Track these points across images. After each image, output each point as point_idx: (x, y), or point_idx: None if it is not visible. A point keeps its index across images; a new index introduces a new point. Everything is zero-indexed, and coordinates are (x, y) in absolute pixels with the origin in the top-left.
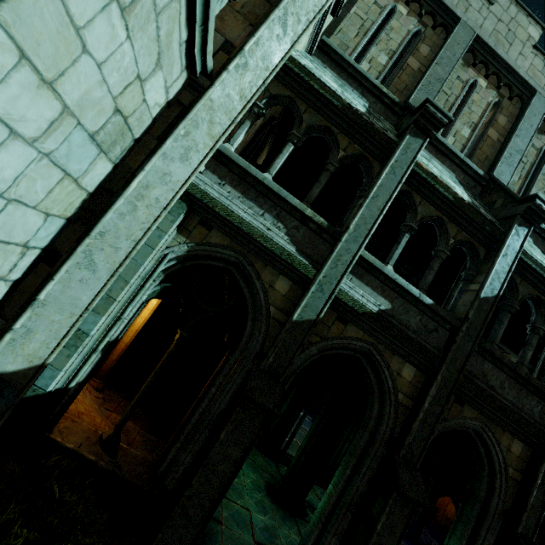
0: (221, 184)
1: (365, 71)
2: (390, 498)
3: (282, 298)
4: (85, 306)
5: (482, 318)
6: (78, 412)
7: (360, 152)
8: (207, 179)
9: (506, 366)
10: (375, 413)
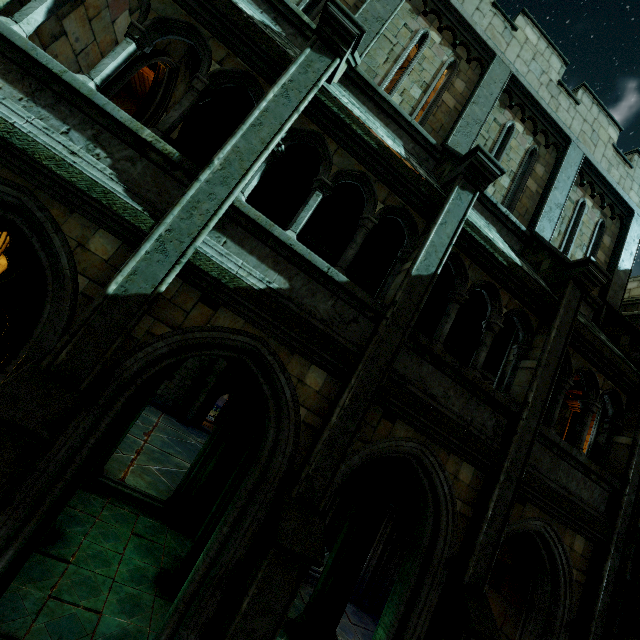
0: None
1: None
2: (265, 558)
3: (102, 265)
4: None
5: (414, 303)
6: None
7: (246, 70)
8: None
9: (449, 368)
10: (271, 440)
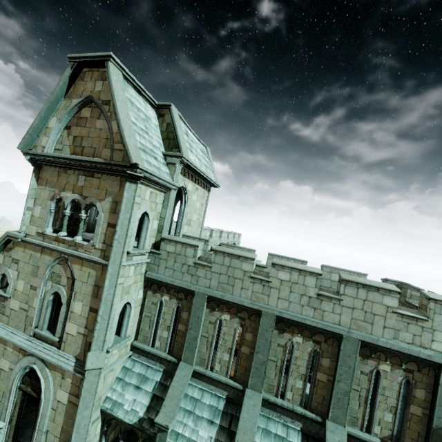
0: None
1: (156, 352)
2: None
3: None
4: None
5: None
6: None
7: (148, 436)
8: None
9: None
10: None
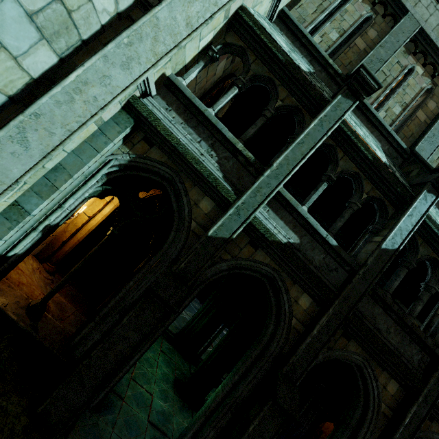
0: (168, 109)
1: (316, 42)
2: (265, 405)
3: (204, 216)
4: (16, 179)
5: (379, 267)
6: (19, 282)
7: (296, 105)
8: (156, 103)
9: (394, 313)
10: (270, 332)
